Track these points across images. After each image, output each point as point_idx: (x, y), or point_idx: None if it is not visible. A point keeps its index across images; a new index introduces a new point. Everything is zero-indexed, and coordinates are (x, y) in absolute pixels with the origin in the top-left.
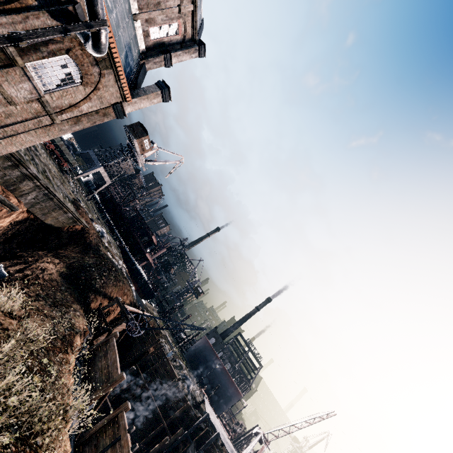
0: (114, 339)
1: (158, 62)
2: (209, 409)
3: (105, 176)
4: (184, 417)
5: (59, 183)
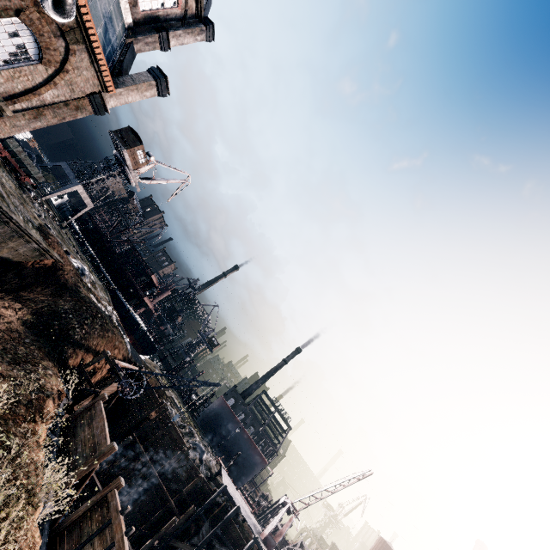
0: (101, 402)
1: (152, 43)
2: (227, 480)
3: (86, 197)
4: (196, 493)
5: (18, 203)
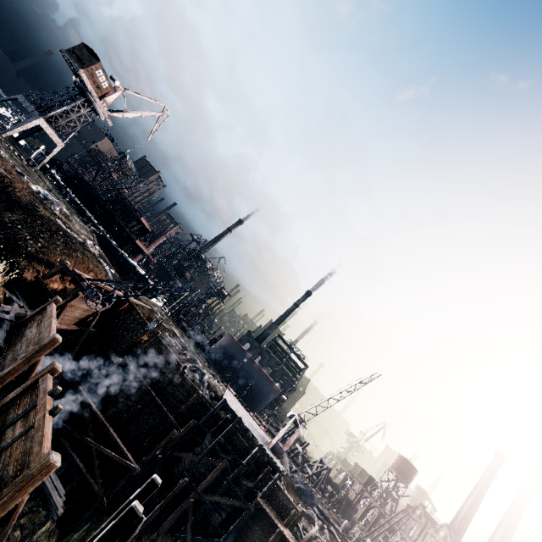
0: (53, 305)
1: None
2: (231, 399)
3: (52, 134)
4: (196, 409)
5: None
